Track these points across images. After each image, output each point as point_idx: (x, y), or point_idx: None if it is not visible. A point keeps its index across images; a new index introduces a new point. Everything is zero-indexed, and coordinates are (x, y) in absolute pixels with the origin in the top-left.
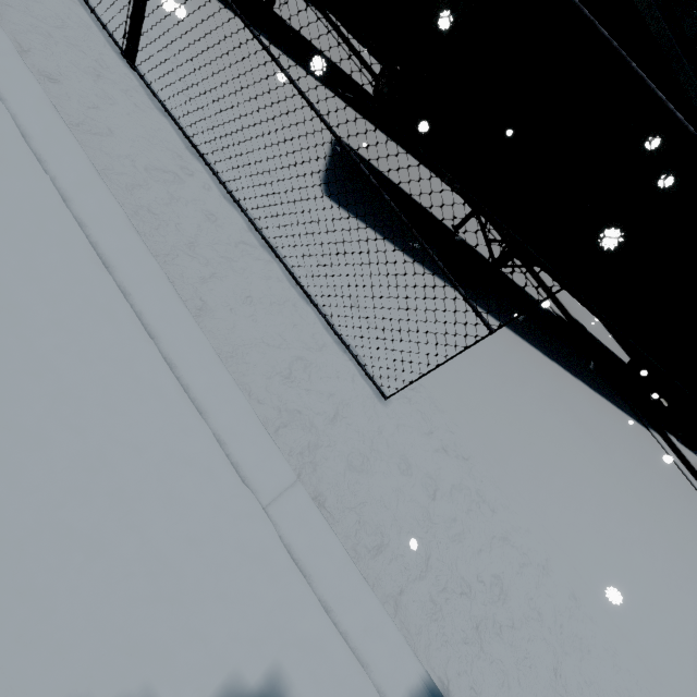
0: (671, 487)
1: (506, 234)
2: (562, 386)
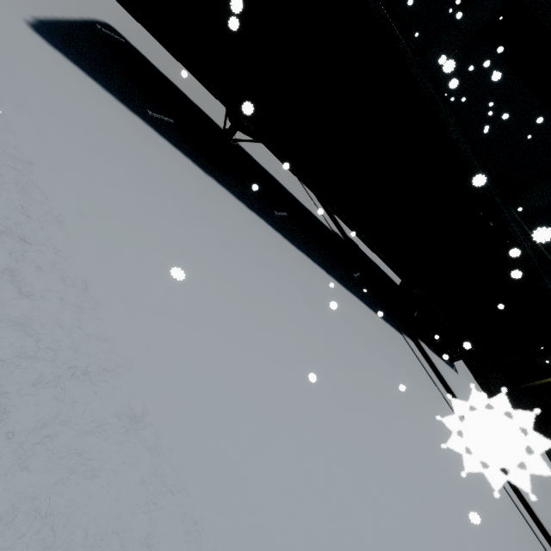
0: (406, 379)
1: (216, 95)
2: (300, 269)
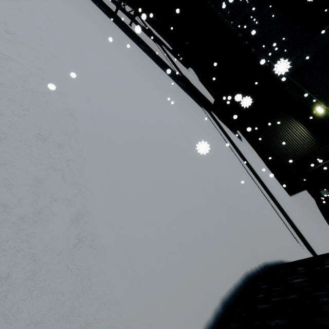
0: (189, 106)
1: None
2: (142, 54)
